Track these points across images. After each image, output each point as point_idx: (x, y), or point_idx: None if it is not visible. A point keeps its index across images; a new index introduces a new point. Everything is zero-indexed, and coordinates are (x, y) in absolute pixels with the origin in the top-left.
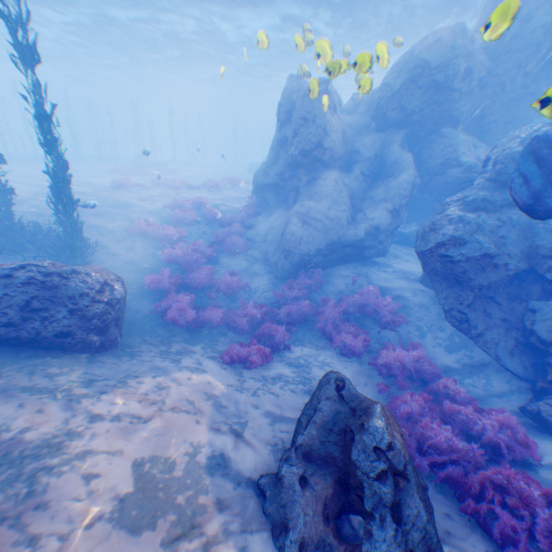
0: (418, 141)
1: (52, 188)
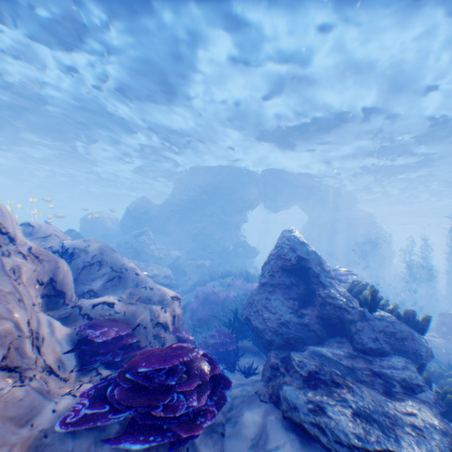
0: None
1: None
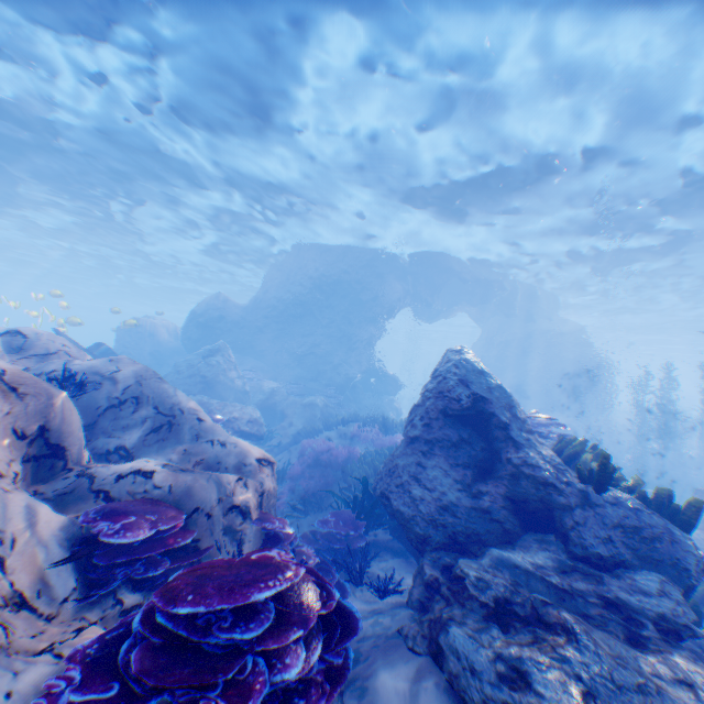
0: None
1: None
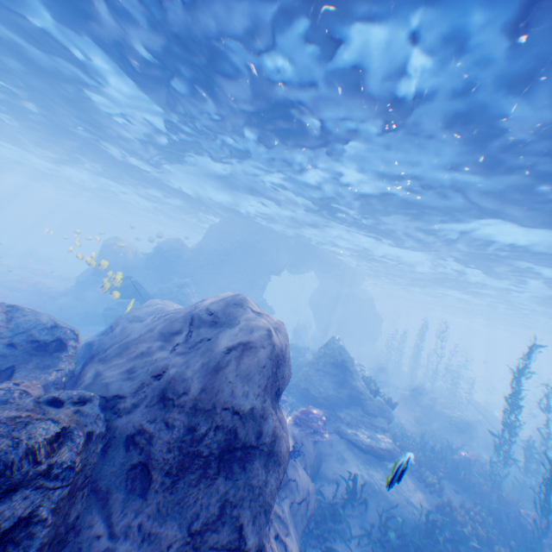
0: (164, 278)
1: None
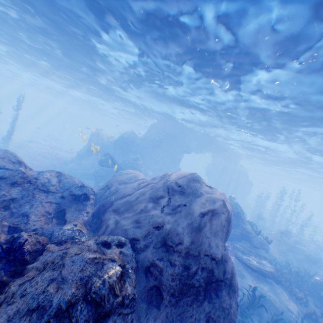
0: (124, 154)
1: (7, 135)
